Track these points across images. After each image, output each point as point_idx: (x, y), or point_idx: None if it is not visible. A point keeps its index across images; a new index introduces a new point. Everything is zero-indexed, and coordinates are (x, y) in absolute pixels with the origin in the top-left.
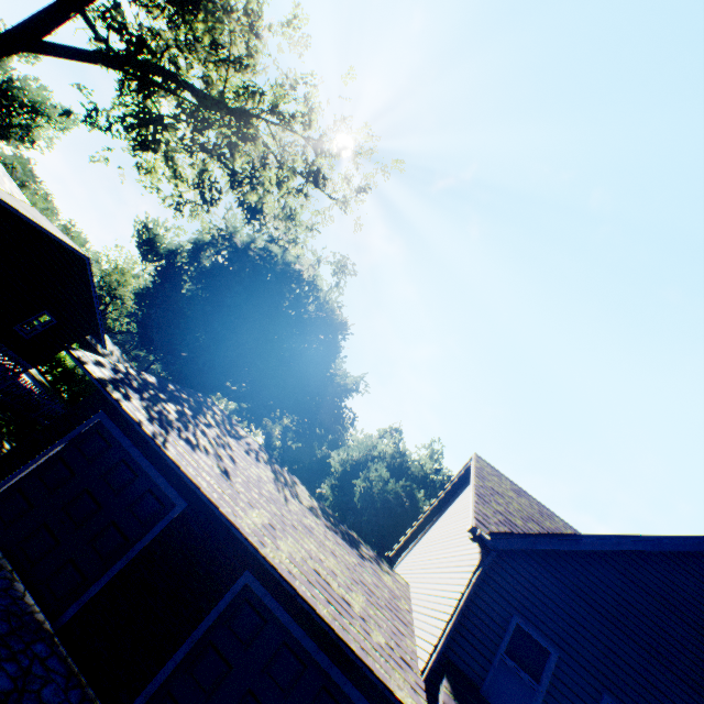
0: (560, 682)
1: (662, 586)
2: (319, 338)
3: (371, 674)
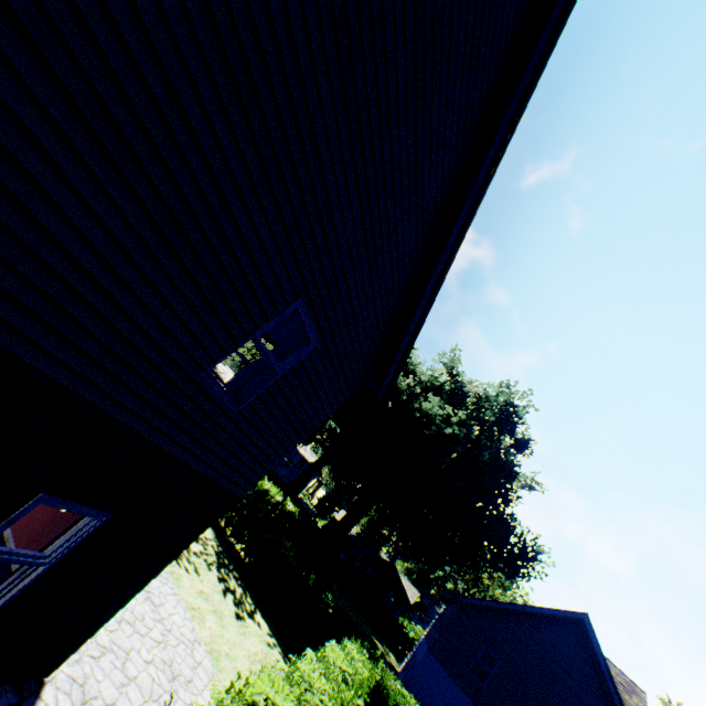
0: None
1: None
2: None
3: None
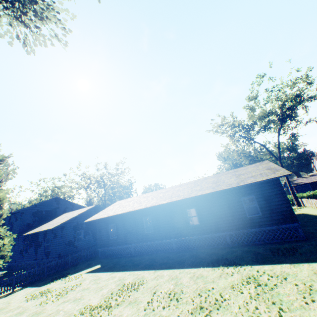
0: None
1: None
2: None
3: None
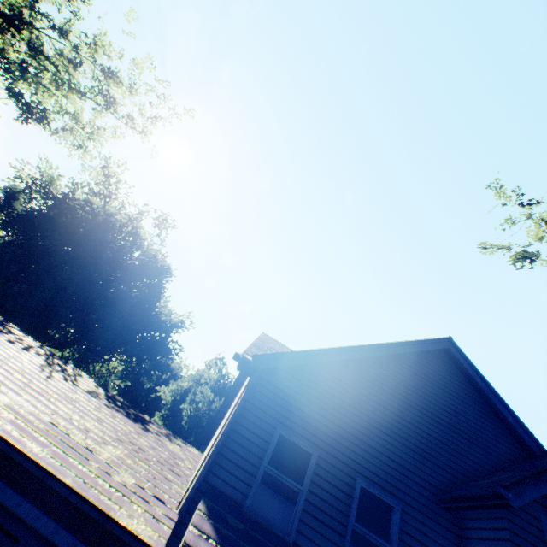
0: (320, 478)
1: (394, 383)
2: (145, 282)
3: (89, 508)
